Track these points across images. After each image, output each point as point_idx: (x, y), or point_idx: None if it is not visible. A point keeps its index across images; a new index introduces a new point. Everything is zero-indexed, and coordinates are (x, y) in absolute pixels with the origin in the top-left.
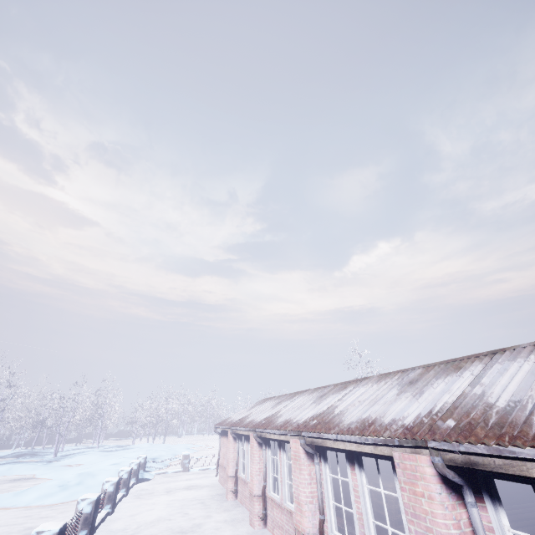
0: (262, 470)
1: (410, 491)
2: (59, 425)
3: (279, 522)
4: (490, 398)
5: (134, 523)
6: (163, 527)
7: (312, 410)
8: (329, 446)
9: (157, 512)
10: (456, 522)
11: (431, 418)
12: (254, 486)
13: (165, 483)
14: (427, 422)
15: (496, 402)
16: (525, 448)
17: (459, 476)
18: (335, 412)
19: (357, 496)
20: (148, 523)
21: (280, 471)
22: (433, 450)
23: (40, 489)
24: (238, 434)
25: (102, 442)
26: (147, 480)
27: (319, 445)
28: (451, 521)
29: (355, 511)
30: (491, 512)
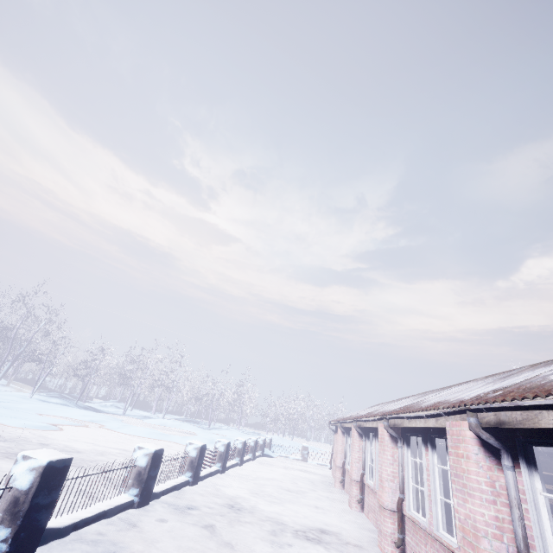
0: (362, 459)
1: (455, 454)
2: (212, 403)
3: (372, 506)
4: (552, 375)
5: (254, 475)
6: (275, 484)
7: (405, 404)
8: (405, 426)
9: (273, 475)
10: (490, 481)
11: (487, 393)
12: (353, 471)
13: (284, 463)
14: (481, 396)
15: (552, 377)
16: (533, 399)
17: (496, 440)
18: (422, 402)
19: (428, 475)
20: (264, 478)
21: (375, 459)
22: (469, 412)
23: (197, 438)
24: (347, 429)
25: (243, 427)
26: (271, 457)
27: (399, 426)
28: (484, 478)
29: (426, 488)
30: (524, 474)
